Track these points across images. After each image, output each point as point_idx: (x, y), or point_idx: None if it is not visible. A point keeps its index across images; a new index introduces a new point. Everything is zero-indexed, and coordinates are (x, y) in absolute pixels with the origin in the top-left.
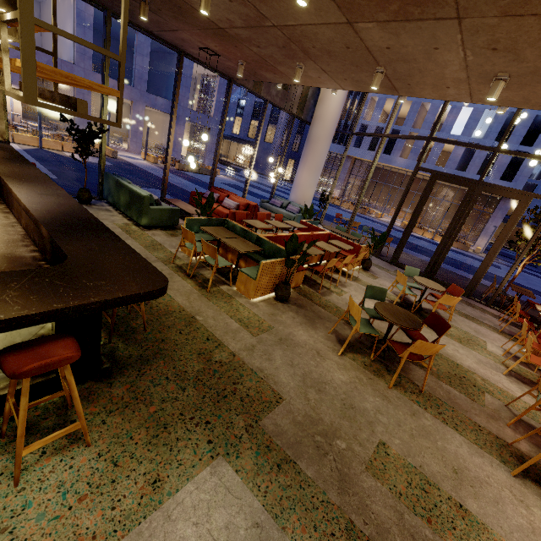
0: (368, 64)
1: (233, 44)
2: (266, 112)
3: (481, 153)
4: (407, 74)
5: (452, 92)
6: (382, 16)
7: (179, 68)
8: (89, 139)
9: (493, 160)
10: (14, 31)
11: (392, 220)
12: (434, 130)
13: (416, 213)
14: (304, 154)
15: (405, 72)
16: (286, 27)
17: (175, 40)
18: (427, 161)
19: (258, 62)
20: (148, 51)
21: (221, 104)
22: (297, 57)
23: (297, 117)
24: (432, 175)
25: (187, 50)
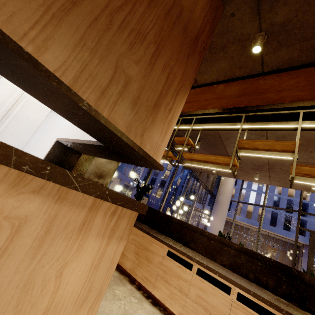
0: None
1: None
2: (158, 182)
3: (281, 217)
4: None
5: None
6: None
7: (178, 164)
8: (144, 192)
9: None
10: (290, 154)
11: (294, 260)
12: (300, 207)
13: (310, 257)
14: (215, 209)
15: None
16: (274, 160)
17: None
18: (251, 218)
19: None
20: None
21: (143, 177)
22: (260, 169)
23: (210, 190)
24: (311, 233)
25: (184, 158)
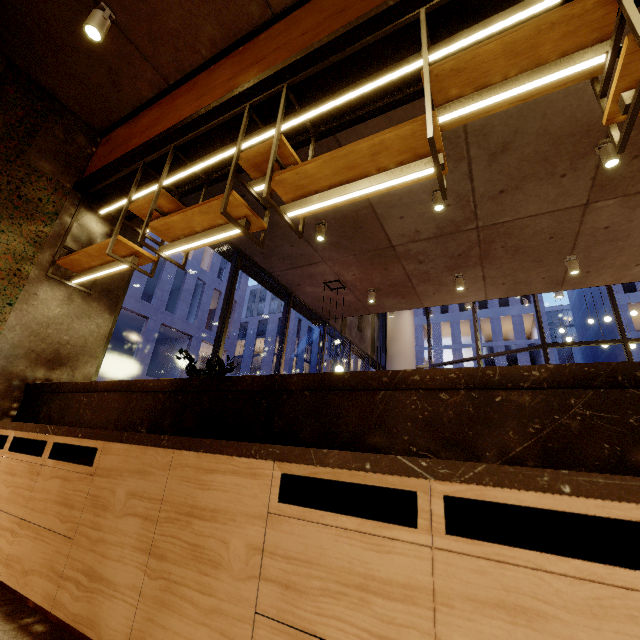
0: (556, 255)
1: (385, 266)
2: None
3: None
4: (597, 259)
5: (636, 270)
6: (637, 188)
7: (289, 307)
8: None
9: (629, 349)
10: (594, 49)
11: None
12: (543, 338)
13: None
14: None
15: (598, 256)
16: (490, 227)
17: (295, 279)
18: None
19: (394, 286)
20: (155, 336)
21: None
22: (464, 265)
23: (371, 358)
24: None
25: (299, 290)
